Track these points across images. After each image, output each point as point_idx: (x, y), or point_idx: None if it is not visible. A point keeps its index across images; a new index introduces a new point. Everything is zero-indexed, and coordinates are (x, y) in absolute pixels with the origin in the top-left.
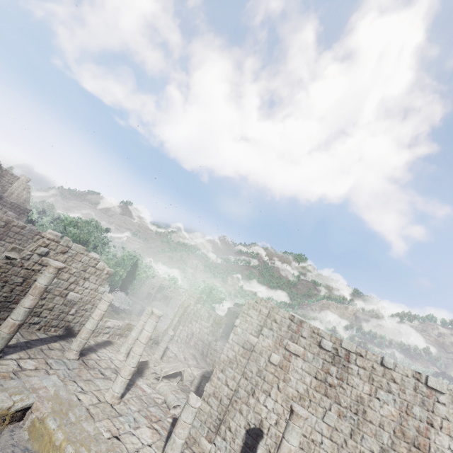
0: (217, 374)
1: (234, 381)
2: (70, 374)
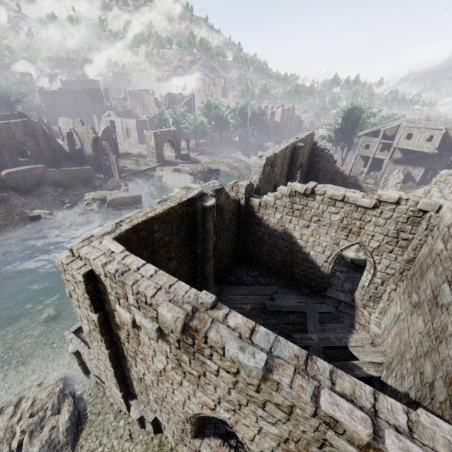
0: None
1: None
2: None
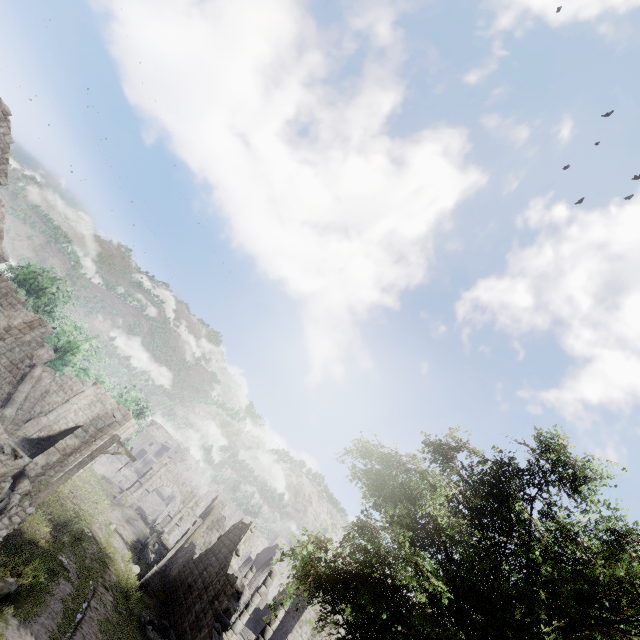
0: (297, 629)
1: (306, 635)
2: (237, 637)
